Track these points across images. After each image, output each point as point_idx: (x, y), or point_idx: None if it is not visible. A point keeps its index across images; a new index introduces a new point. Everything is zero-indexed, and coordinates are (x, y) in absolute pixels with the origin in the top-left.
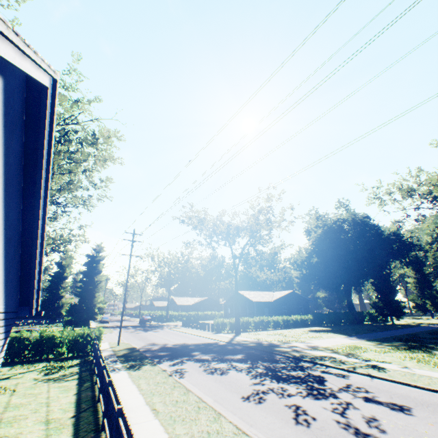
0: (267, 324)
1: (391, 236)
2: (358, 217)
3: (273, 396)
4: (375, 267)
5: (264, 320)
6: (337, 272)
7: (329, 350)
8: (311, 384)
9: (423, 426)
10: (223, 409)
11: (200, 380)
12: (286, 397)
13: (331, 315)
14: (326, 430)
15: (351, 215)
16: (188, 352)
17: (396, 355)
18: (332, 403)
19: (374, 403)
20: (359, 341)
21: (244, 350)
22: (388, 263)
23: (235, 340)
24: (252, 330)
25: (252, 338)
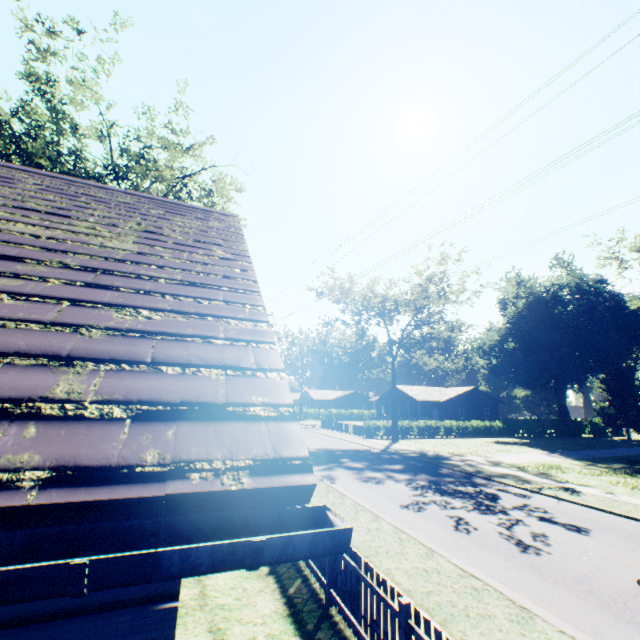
0: (435, 431)
1: (639, 311)
2: (587, 282)
3: (434, 507)
4: (608, 357)
5: (431, 425)
6: (544, 363)
7: (515, 467)
8: (481, 500)
9: (595, 545)
10: (381, 513)
11: (354, 487)
12: (449, 509)
13: (530, 423)
14: (486, 538)
15: (574, 279)
16: (335, 458)
17: (607, 479)
18: (499, 518)
19: (549, 522)
20: (562, 460)
21: (403, 460)
22: (632, 350)
23: (391, 448)
24: (414, 437)
25: (413, 447)
